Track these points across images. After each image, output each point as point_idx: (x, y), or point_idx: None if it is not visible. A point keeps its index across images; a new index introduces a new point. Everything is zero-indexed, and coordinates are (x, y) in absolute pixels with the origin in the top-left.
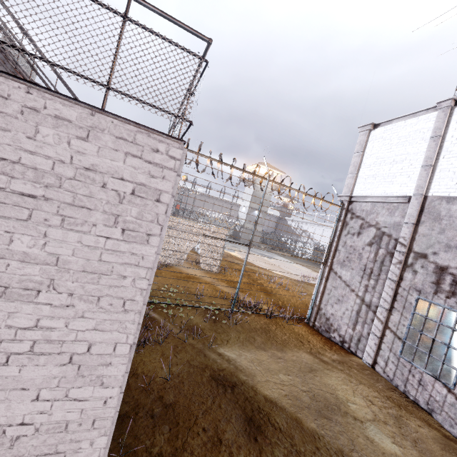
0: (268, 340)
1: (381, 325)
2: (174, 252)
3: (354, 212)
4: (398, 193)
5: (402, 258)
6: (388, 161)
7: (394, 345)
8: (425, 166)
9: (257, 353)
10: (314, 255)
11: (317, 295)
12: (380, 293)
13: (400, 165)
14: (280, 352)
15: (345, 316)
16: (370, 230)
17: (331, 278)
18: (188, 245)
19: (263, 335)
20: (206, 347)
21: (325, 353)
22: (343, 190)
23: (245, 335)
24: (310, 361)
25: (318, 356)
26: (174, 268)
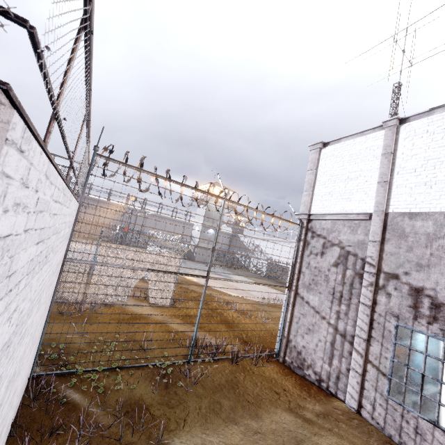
0: (237, 401)
1: (361, 359)
2: (116, 287)
3: (314, 230)
4: (358, 210)
5: (373, 279)
6: (343, 177)
7: (379, 383)
8: (381, 182)
9: (226, 433)
10: (268, 271)
11: (284, 324)
12: (354, 320)
13: (356, 182)
14: (255, 420)
15: (319, 349)
16: (334, 249)
17: (298, 303)
18: (133, 277)
19: (231, 394)
20: (153, 443)
21: (305, 405)
22: (301, 208)
23: (208, 402)
24: (293, 426)
25: (300, 413)
26: (116, 307)
